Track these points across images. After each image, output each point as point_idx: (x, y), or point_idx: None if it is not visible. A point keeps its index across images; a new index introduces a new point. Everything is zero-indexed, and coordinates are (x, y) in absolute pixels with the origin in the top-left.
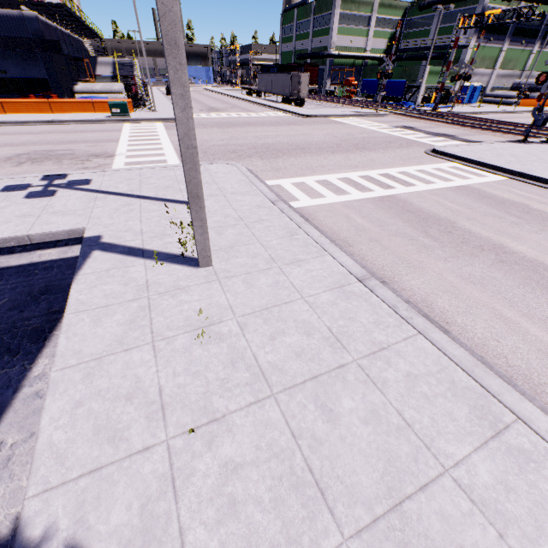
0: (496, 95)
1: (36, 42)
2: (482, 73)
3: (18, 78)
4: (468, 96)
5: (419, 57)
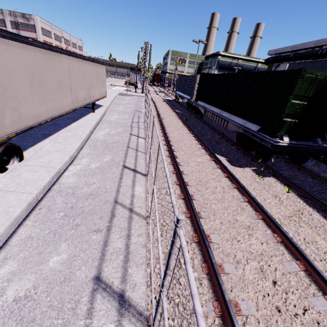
0: None
1: None
2: None
3: None
4: None
5: None
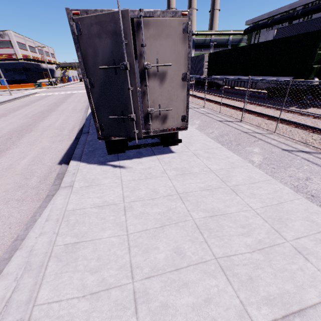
0: None
1: (22, 69)
2: None
3: (18, 79)
4: None
5: None
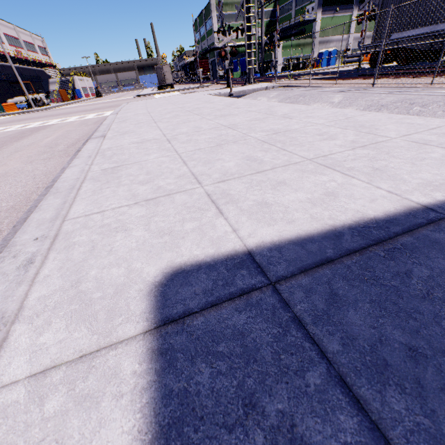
0: (353, 55)
1: None
2: (338, 39)
3: None
4: (326, 60)
5: (284, 36)
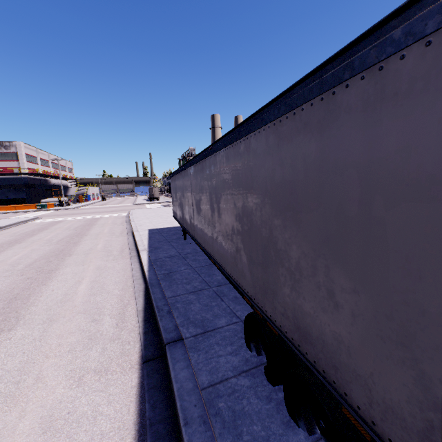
0: None
1: (24, 185)
2: None
3: (13, 198)
4: None
5: None
